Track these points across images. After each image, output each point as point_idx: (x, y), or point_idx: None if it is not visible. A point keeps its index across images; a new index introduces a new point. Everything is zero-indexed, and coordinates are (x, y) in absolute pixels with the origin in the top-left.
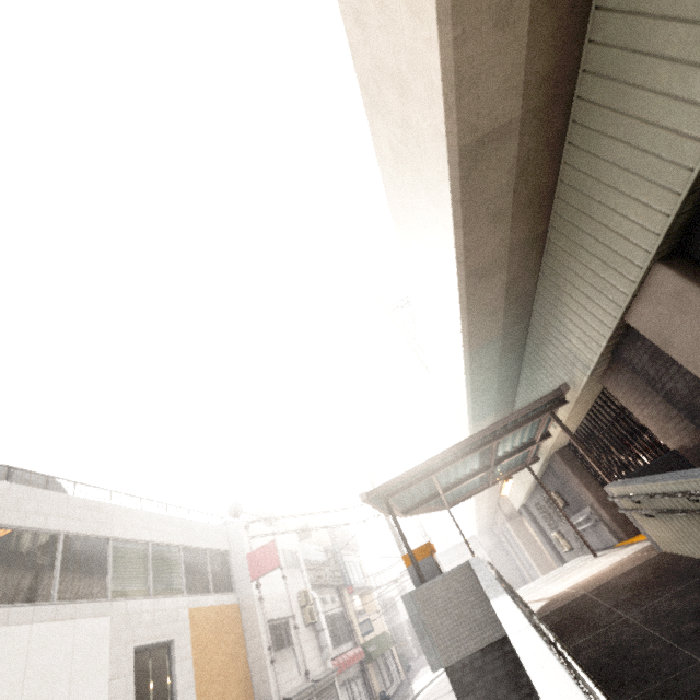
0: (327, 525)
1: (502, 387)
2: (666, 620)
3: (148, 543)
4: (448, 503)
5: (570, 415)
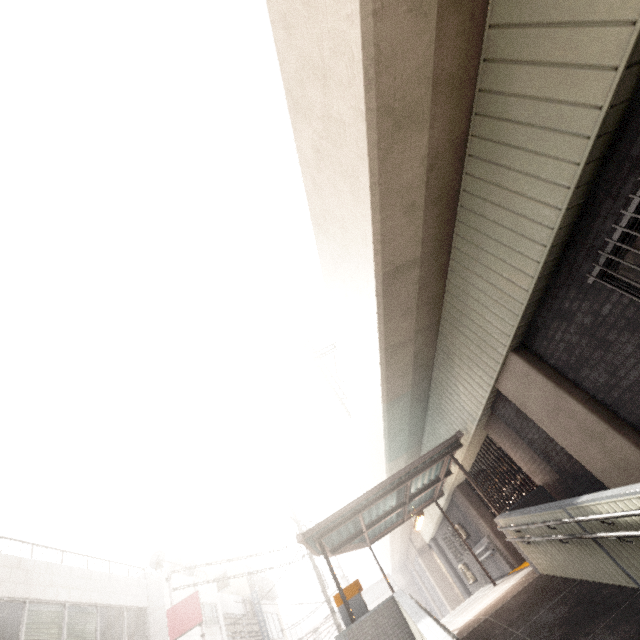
0: (246, 571)
1: (412, 430)
2: (543, 631)
3: (65, 603)
4: (370, 540)
5: (465, 455)
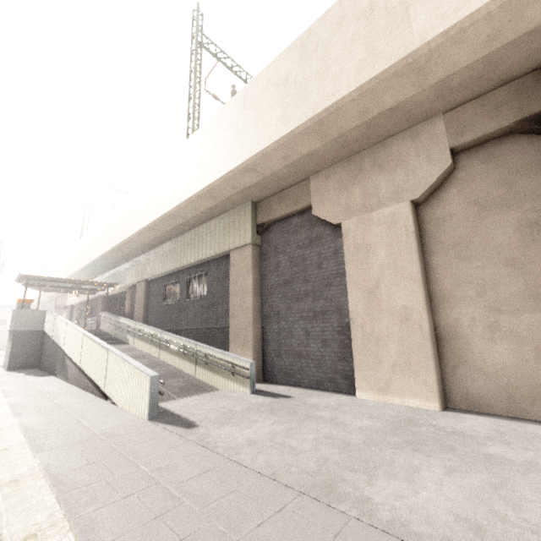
0: None
1: (104, 268)
2: None
3: None
4: (43, 289)
5: (115, 290)
